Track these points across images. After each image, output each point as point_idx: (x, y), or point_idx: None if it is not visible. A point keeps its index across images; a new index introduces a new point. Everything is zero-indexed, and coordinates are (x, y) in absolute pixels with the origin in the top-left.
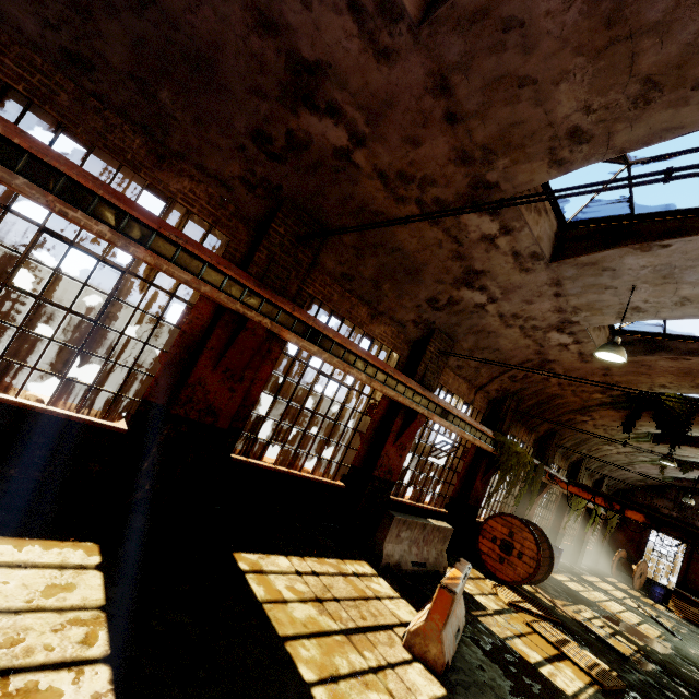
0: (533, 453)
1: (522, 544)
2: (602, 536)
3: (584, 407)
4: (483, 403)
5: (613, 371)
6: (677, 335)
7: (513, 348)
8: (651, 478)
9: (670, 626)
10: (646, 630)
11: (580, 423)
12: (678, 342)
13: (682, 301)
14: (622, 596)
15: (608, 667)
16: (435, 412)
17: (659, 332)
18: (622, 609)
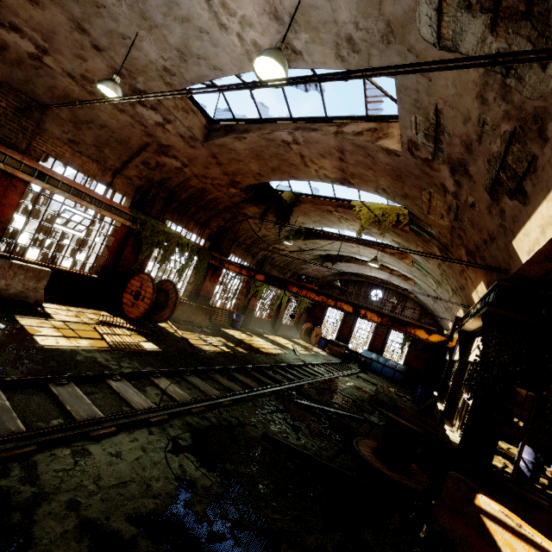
0: (210, 246)
1: (146, 291)
2: (300, 317)
3: (235, 204)
4: (128, 189)
5: (221, 160)
6: (241, 119)
7: (121, 127)
8: (274, 253)
9: (304, 353)
10: (268, 350)
11: (243, 221)
12: (241, 124)
13: (182, 56)
14: (286, 343)
15: (158, 348)
16: (22, 170)
17: (233, 118)
18: (267, 344)
